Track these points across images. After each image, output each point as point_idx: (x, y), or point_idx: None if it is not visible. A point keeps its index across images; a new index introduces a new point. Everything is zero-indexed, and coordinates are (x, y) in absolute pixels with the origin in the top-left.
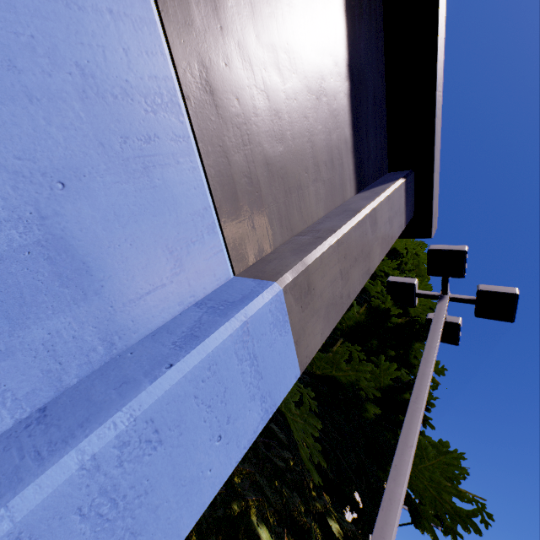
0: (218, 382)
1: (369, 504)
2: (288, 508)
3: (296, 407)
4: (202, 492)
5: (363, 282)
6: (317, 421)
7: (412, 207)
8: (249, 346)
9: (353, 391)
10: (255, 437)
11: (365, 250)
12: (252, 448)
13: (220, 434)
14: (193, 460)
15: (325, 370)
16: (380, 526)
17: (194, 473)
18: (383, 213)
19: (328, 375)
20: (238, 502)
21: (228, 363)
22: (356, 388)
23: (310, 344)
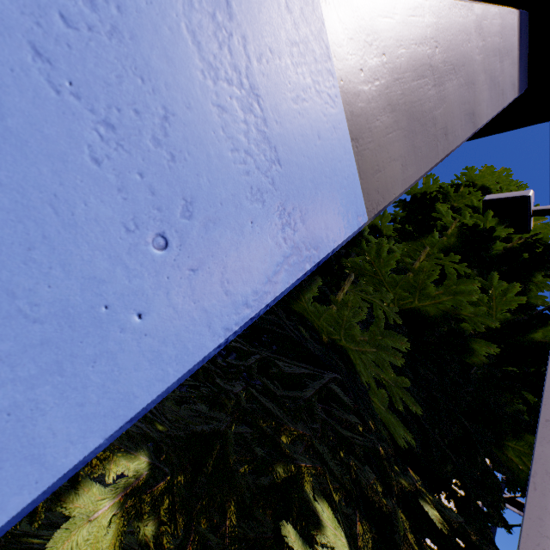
0: (137, 75)
1: (478, 489)
2: (360, 488)
3: (362, 330)
4: (118, 364)
5: (465, 130)
6: (400, 339)
7: (525, 72)
8: (233, 49)
9: (448, 325)
10: (272, 295)
11: (468, 73)
12: (307, 408)
13: (164, 234)
14: (63, 257)
15: (402, 302)
16: (535, 517)
17: (74, 300)
18: (491, 35)
19: (407, 309)
20: (285, 465)
21: (165, 41)
22: (454, 320)
23: (384, 172)
